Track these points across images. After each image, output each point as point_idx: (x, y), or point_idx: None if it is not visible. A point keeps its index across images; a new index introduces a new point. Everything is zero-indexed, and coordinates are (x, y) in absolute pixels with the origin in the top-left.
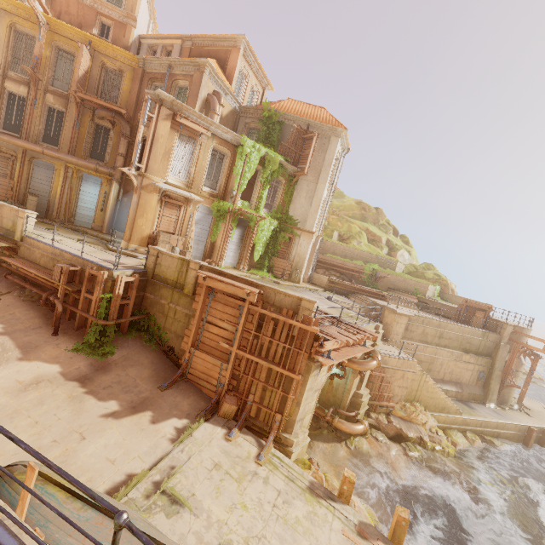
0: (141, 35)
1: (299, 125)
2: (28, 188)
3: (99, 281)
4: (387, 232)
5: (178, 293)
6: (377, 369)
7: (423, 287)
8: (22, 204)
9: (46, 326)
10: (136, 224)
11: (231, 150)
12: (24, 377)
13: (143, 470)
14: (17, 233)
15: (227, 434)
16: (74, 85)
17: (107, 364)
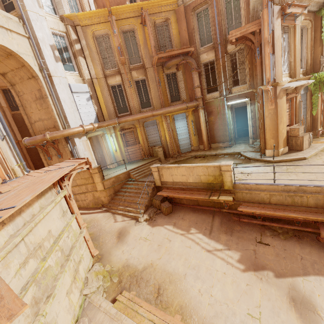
0: None
1: None
2: (148, 144)
3: None
4: None
5: None
6: None
7: None
8: (151, 156)
9: None
10: (278, 131)
11: (311, 19)
12: None
13: None
14: (226, 184)
15: None
16: (152, 51)
17: None
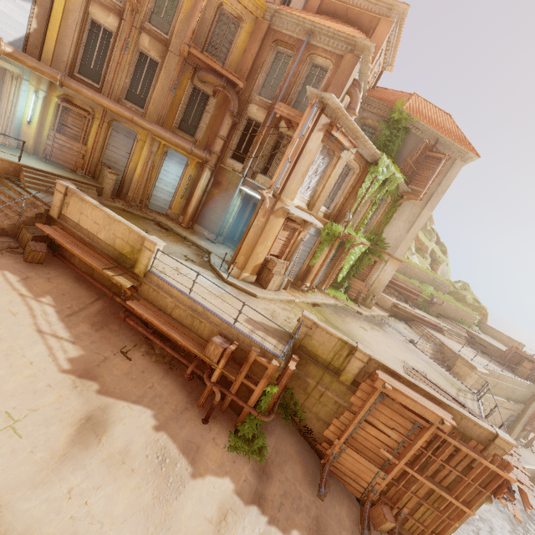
0: None
1: (428, 139)
2: (102, 157)
3: (269, 374)
4: (430, 240)
5: (331, 376)
6: None
7: (471, 319)
8: (93, 177)
9: (191, 406)
10: (254, 251)
11: (361, 166)
12: (209, 510)
13: None
14: (139, 266)
15: None
16: (187, 35)
17: (265, 463)
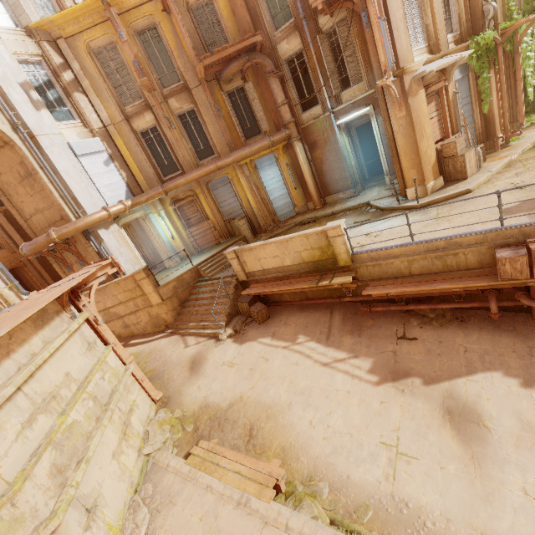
0: None
1: None
2: (223, 217)
3: None
4: None
5: None
6: None
7: None
8: (231, 236)
9: (533, 342)
10: (420, 153)
11: None
12: None
13: None
14: (340, 258)
15: None
16: (192, 56)
17: None
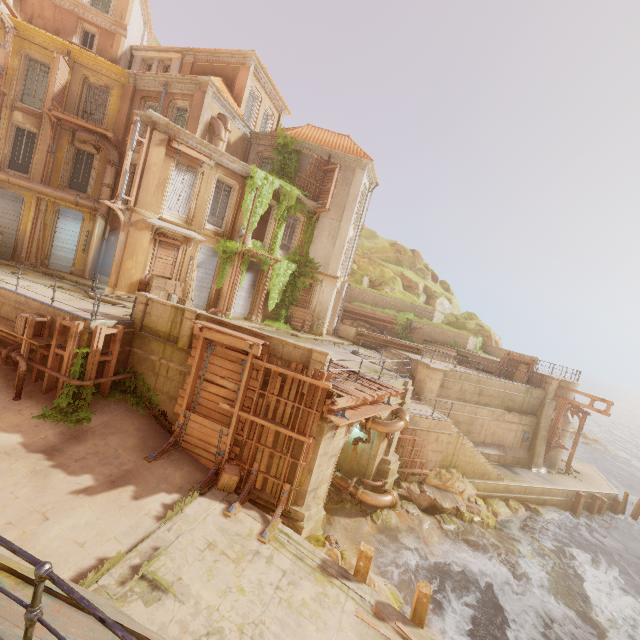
0: (134, 46)
1: (319, 155)
2: None
3: (72, 333)
4: (424, 278)
5: (171, 347)
6: (408, 431)
7: (463, 339)
8: None
9: (6, 389)
10: (124, 267)
11: (239, 182)
12: None
13: (119, 553)
14: None
15: (226, 509)
16: (48, 102)
17: (82, 432)
